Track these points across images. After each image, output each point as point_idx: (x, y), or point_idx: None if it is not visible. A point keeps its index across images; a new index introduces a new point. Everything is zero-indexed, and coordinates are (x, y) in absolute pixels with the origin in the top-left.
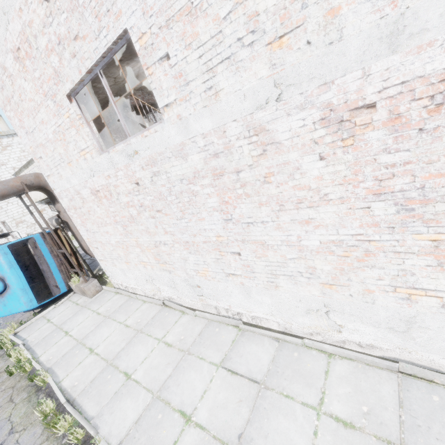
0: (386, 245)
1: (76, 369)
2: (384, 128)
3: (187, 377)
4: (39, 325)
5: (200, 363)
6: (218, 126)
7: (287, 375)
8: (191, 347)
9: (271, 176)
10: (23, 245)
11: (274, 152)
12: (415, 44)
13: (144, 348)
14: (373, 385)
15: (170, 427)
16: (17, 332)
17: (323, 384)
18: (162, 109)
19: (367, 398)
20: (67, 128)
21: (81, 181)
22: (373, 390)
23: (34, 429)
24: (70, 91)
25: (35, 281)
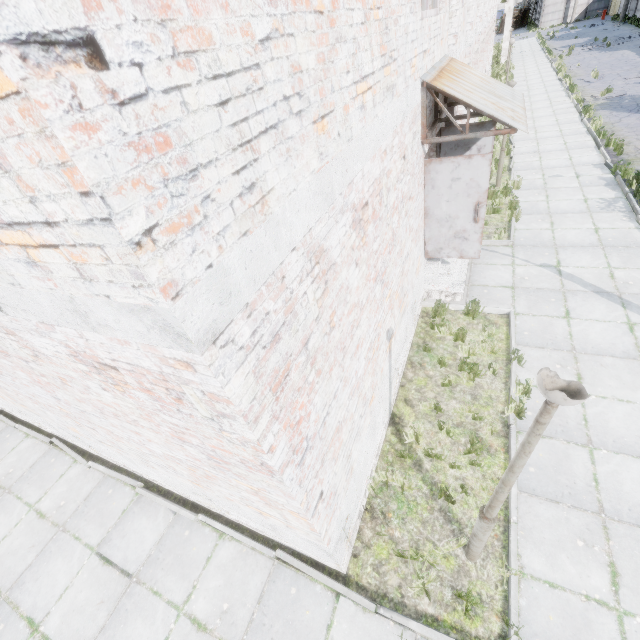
0: (218, 476)
1: None
2: (144, 393)
3: (51, 567)
4: None
5: (73, 545)
6: None
7: (166, 564)
8: (69, 519)
9: (66, 381)
10: None
11: (49, 361)
12: (111, 334)
13: (7, 520)
14: (246, 576)
15: None
16: None
17: (199, 576)
18: None
19: (233, 593)
20: None
21: None
22: (243, 582)
23: None
24: None
25: None
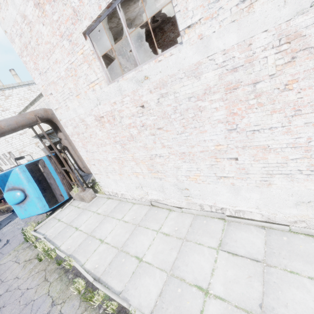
0: None
1: (93, 255)
2: None
3: (192, 258)
4: (53, 223)
5: (200, 247)
6: (244, 40)
7: (284, 255)
8: (187, 235)
9: (294, 83)
10: (34, 165)
11: (305, 58)
12: None
13: (146, 238)
14: None
15: (192, 299)
16: (36, 229)
17: None
18: (182, 31)
19: None
20: (80, 64)
21: (87, 110)
22: None
23: (72, 302)
24: (86, 28)
25: (43, 192)
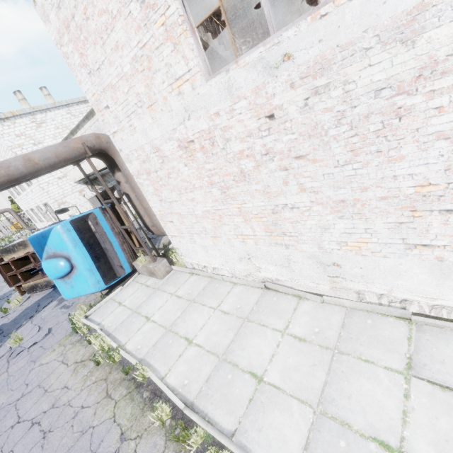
0: None
1: (178, 363)
2: None
3: (357, 387)
4: (111, 308)
5: (368, 367)
6: None
7: None
8: (339, 344)
9: None
10: (82, 222)
11: None
12: None
13: (265, 342)
14: None
15: None
16: (88, 315)
17: None
18: None
19: None
20: (158, 45)
21: (165, 131)
22: None
23: (152, 438)
24: None
25: (95, 261)
